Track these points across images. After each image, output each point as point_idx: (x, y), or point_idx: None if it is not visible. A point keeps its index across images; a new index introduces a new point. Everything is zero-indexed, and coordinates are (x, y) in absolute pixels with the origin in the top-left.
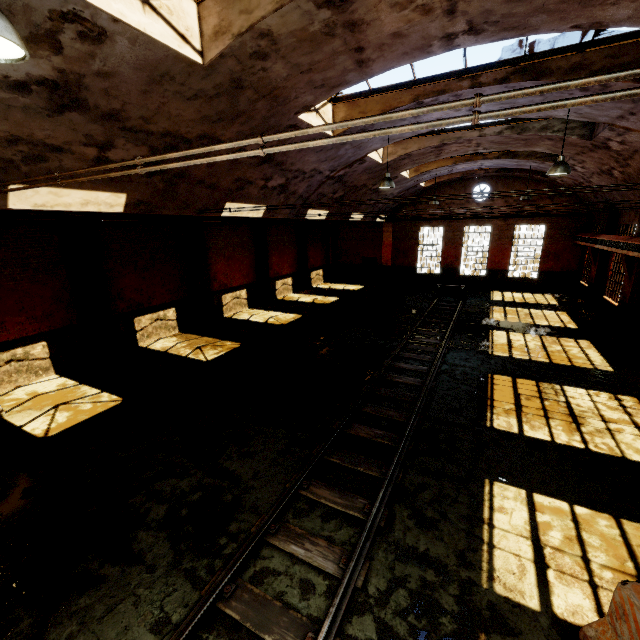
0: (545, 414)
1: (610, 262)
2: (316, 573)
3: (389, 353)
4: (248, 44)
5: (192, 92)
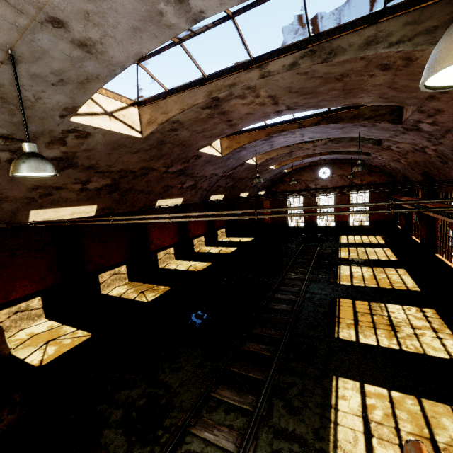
0: (374, 326)
1: (412, 214)
2: (221, 451)
3: (270, 287)
4: (166, 126)
5: (136, 150)
